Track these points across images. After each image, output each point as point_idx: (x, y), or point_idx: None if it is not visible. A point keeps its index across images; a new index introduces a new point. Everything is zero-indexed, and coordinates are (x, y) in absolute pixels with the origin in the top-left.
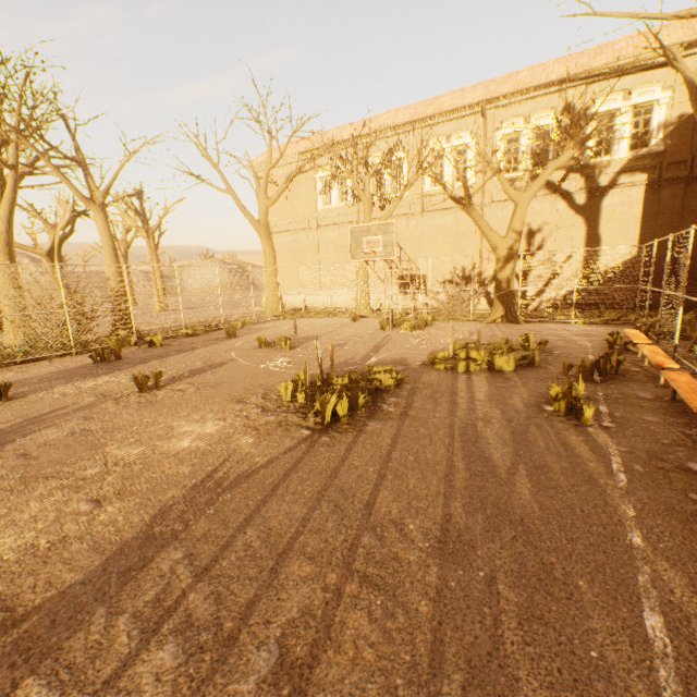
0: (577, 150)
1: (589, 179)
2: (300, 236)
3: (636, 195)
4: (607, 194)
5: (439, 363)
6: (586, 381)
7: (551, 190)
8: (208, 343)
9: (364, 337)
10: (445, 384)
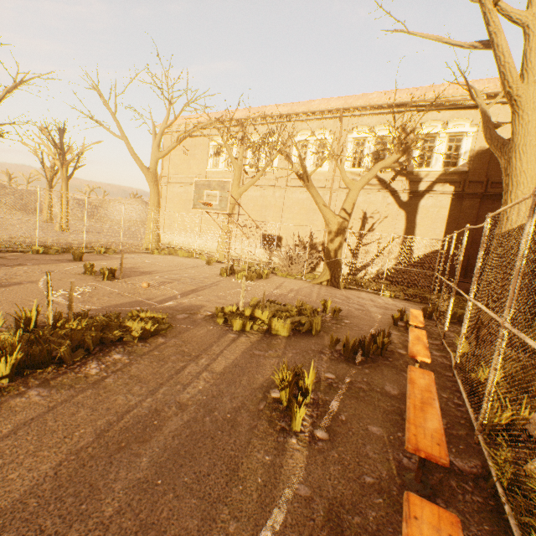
0: (400, 156)
1: (412, 183)
2: (190, 189)
3: (445, 201)
4: (424, 197)
5: (220, 317)
6: (346, 360)
7: (384, 186)
8: (44, 262)
9: (196, 279)
10: (202, 343)
